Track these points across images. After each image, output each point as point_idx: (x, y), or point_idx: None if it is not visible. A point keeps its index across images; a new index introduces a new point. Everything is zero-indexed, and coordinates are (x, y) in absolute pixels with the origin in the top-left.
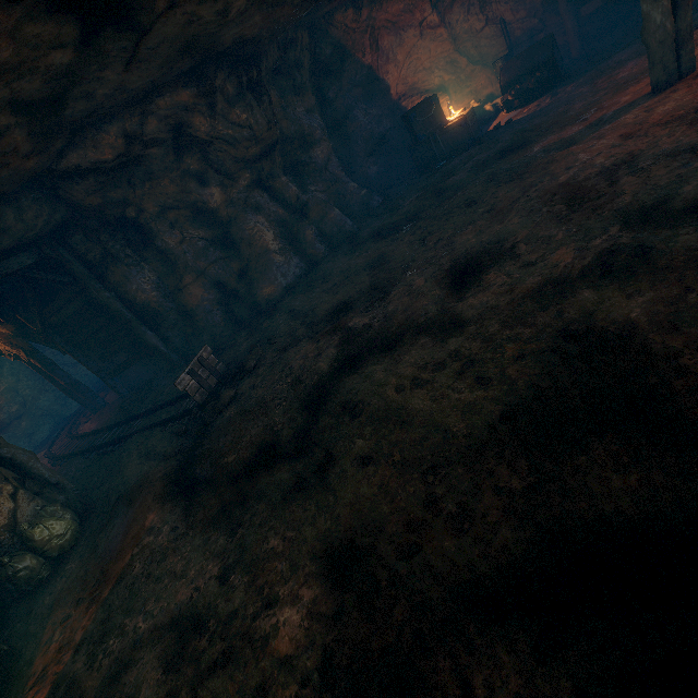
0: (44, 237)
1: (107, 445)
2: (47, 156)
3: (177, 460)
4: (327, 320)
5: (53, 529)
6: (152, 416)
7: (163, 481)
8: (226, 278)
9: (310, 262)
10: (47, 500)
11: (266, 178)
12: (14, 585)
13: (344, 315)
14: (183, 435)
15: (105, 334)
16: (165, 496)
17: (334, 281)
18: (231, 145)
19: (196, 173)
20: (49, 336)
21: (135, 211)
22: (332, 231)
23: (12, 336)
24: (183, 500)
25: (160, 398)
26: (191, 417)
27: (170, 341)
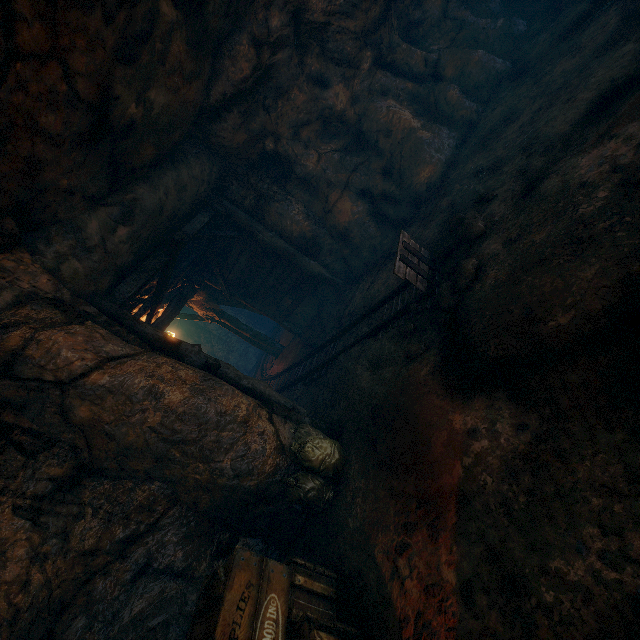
0: (209, 194)
1: (311, 373)
2: (201, 84)
3: (434, 355)
4: (583, 126)
5: (321, 448)
6: (347, 335)
7: (435, 378)
8: (370, 183)
9: (462, 127)
10: (295, 422)
11: (387, 50)
12: (306, 506)
13: (629, 96)
14: (414, 333)
15: (273, 278)
16: (456, 393)
17: (531, 110)
18: (349, 17)
19: (317, 76)
20: (231, 293)
21: (272, 141)
22: (477, 82)
23: (205, 301)
24: (495, 391)
25: (344, 320)
26: (409, 315)
27: (330, 268)
